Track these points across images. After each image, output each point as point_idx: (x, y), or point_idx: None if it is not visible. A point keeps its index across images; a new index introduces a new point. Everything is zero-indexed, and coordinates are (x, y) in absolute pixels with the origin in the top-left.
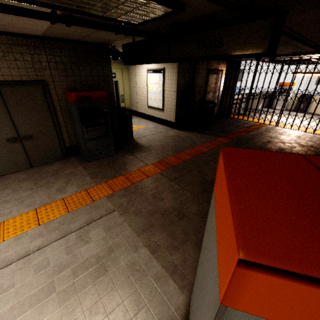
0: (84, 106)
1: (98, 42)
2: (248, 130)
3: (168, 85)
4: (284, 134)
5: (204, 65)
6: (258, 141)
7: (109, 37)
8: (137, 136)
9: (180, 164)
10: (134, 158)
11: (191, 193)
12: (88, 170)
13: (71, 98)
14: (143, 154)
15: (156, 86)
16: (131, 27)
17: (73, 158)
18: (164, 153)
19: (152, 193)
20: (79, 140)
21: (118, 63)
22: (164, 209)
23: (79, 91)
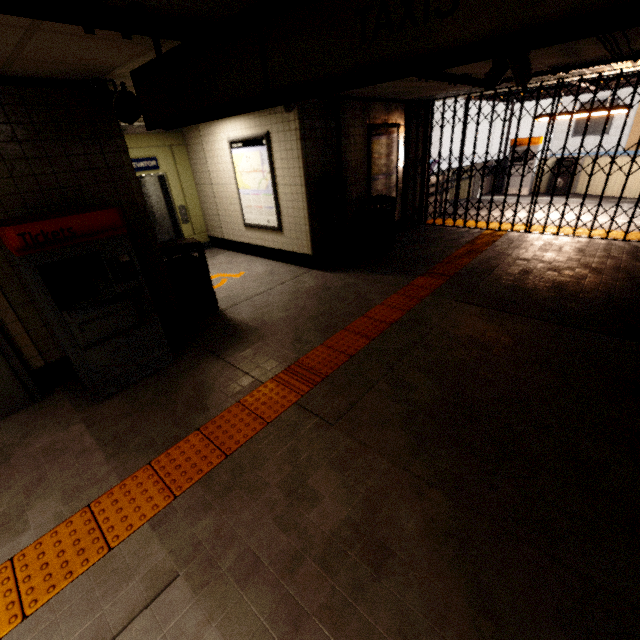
0: (57, 259)
1: (70, 75)
2: (473, 250)
3: (284, 172)
4: (549, 248)
5: (359, 116)
6: (504, 273)
7: (89, 53)
8: (229, 302)
9: (343, 368)
10: (226, 367)
11: (390, 460)
12: (100, 429)
13: (8, 243)
14: (248, 351)
15: (257, 178)
16: (131, 3)
17: (61, 394)
18: (298, 339)
19: (284, 481)
20: (64, 348)
21: (160, 134)
22: (326, 538)
23: (32, 220)
